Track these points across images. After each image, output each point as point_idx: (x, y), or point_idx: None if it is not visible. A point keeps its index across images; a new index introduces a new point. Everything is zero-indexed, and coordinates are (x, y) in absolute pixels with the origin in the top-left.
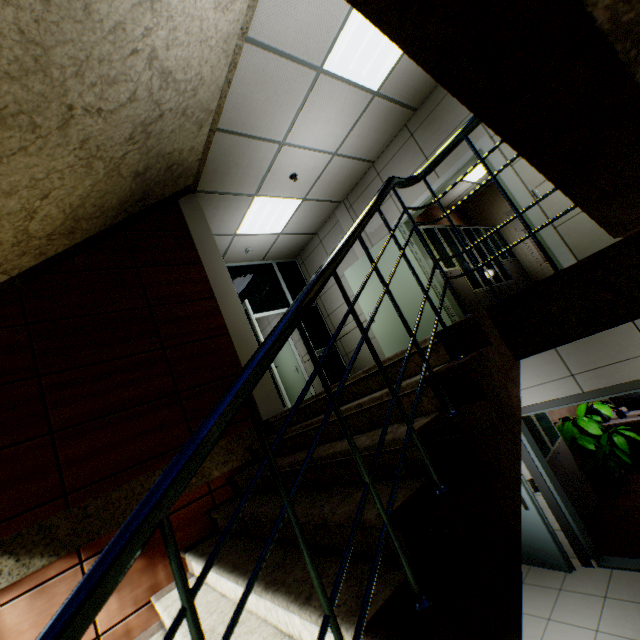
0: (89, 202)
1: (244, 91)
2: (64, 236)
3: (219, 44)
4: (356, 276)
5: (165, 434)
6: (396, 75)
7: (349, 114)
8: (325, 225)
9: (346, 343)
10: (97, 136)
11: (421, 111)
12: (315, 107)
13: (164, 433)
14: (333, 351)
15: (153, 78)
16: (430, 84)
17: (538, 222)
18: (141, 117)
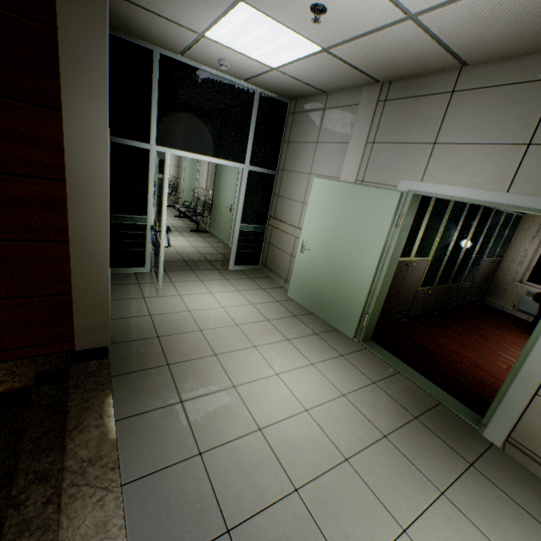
0: None
1: None
2: None
3: None
4: (321, 195)
5: None
6: None
7: None
8: (342, 93)
9: (275, 235)
10: None
11: None
12: None
13: None
14: (260, 232)
15: None
16: None
17: (530, 371)
18: None
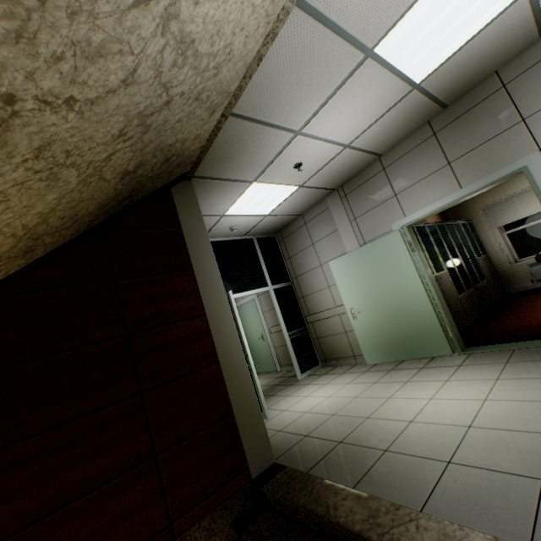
0: (54, 216)
1: (273, 70)
2: (16, 257)
3: (264, 3)
4: (342, 269)
5: (135, 521)
6: (446, 67)
7: (379, 106)
8: (312, 208)
9: (318, 328)
10: (66, 137)
11: (452, 109)
12: (347, 96)
13: (134, 520)
14: (304, 333)
15: (165, 49)
16: (474, 80)
17: None
18: (139, 106)
